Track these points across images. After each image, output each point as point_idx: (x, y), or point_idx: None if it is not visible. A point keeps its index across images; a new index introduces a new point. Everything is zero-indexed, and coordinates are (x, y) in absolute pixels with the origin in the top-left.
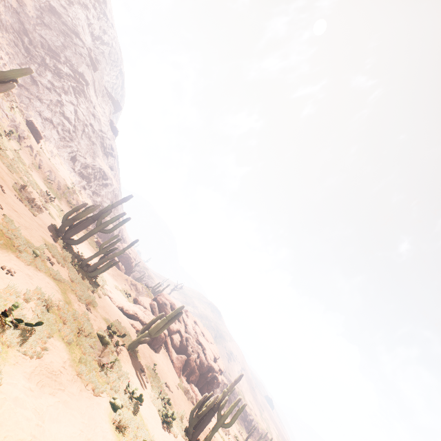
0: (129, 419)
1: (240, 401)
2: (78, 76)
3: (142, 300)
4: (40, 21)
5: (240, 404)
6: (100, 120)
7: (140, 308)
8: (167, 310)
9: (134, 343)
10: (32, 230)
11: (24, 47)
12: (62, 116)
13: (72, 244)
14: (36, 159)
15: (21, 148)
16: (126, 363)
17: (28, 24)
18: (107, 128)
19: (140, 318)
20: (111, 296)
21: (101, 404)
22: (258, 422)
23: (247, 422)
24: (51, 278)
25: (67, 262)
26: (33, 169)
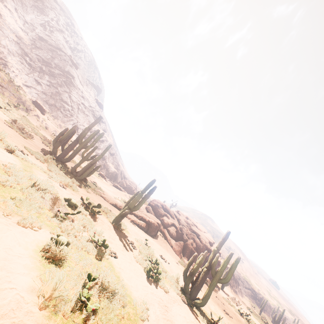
0: (68, 251)
1: (247, 283)
2: (65, 73)
3: None
4: (34, 46)
5: (247, 286)
6: (88, 99)
7: None
8: (159, 209)
9: (116, 218)
10: (11, 137)
11: (27, 63)
12: (61, 101)
13: (65, 162)
14: (43, 123)
15: (30, 116)
16: (106, 230)
17: (26, 49)
18: (94, 104)
19: (133, 212)
20: (104, 196)
21: (29, 235)
22: (268, 300)
23: (257, 300)
24: (11, 154)
25: (50, 163)
26: (41, 129)
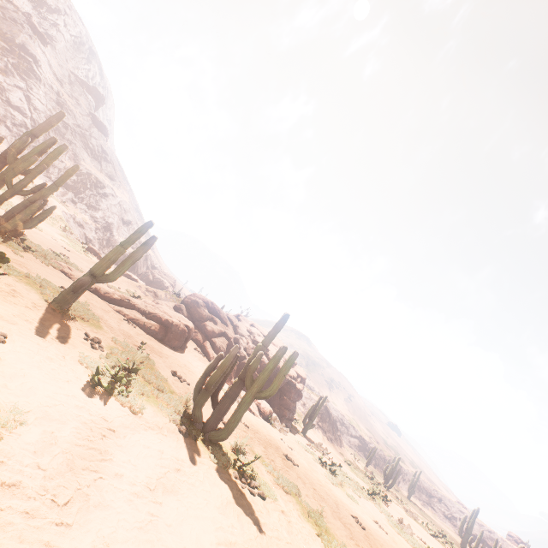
0: None
1: (354, 430)
2: (16, 49)
3: (159, 302)
4: None
5: (354, 434)
6: (73, 111)
7: (146, 302)
8: (199, 309)
9: (63, 293)
10: None
11: None
12: (7, 105)
13: None
14: None
15: None
16: (18, 306)
17: None
18: (87, 124)
19: (137, 306)
20: (69, 272)
21: None
22: (383, 450)
23: (367, 452)
24: None
25: None
26: None
